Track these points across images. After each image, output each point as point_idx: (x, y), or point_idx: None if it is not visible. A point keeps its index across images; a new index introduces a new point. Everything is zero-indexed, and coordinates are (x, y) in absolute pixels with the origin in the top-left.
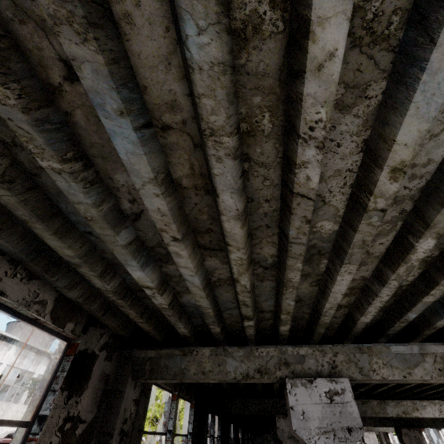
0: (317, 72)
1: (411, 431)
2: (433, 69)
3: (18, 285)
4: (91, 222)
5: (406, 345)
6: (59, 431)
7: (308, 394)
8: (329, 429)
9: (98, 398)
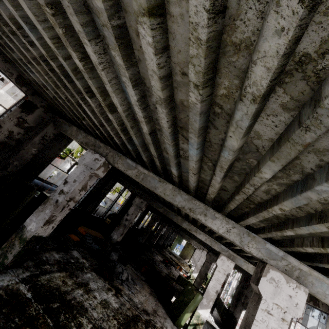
0: (2, 13)
1: (213, 256)
2: (20, 22)
3: (1, 62)
4: (3, 44)
5: (132, 161)
6: (17, 118)
7: (90, 155)
8: (87, 165)
9: (37, 122)
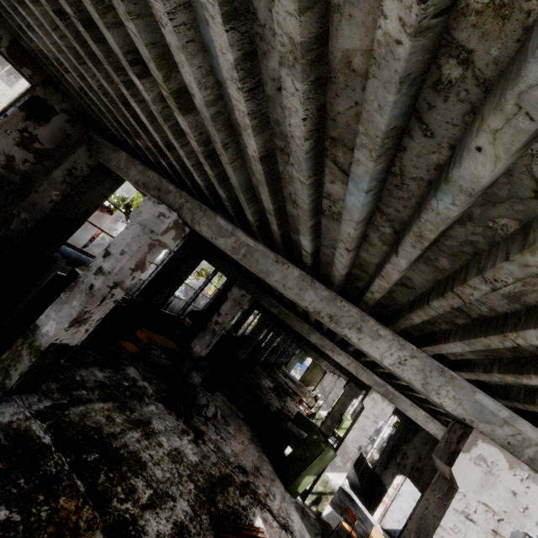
0: None
1: (357, 388)
2: None
3: None
4: None
5: (226, 222)
6: (18, 132)
7: (151, 207)
8: (144, 225)
9: (57, 141)
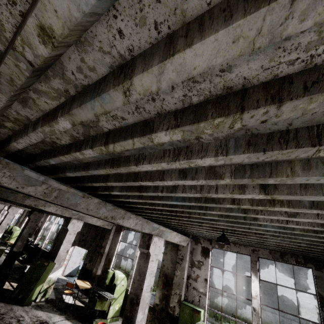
0: None
1: (40, 214)
2: None
3: None
4: None
5: (37, 174)
6: None
7: None
8: None
9: None
